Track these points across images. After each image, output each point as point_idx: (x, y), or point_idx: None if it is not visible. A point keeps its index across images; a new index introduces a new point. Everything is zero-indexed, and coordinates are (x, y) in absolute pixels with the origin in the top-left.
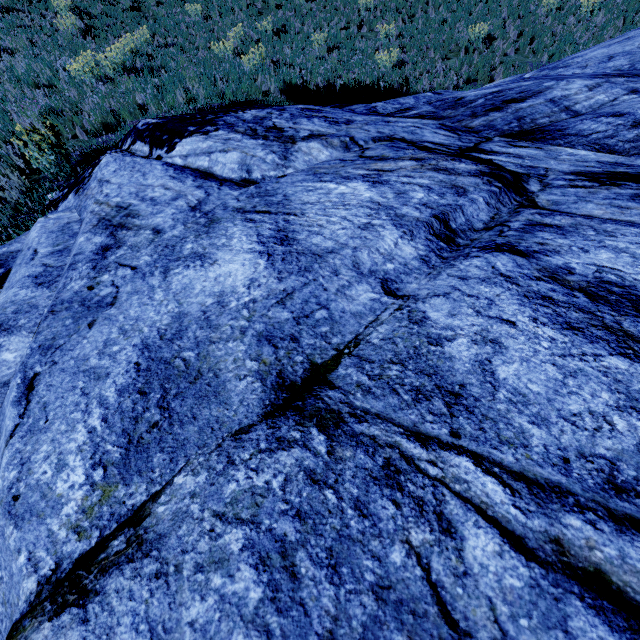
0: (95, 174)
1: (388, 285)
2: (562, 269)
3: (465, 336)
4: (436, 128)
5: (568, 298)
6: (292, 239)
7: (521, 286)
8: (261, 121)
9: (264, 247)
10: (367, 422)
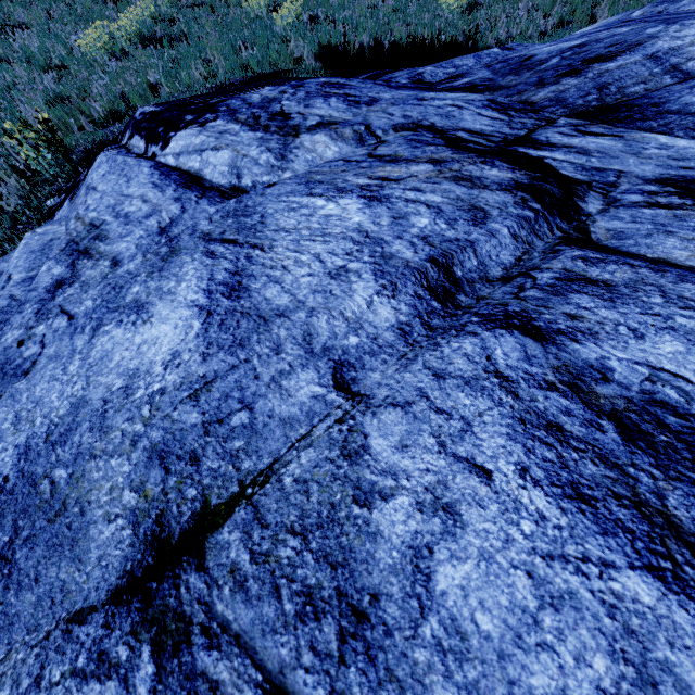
0: (87, 178)
1: (342, 372)
2: (593, 370)
3: (409, 492)
4: (482, 107)
5: (588, 431)
6: (244, 289)
7: (520, 399)
8: (268, 104)
9: (208, 300)
10: (219, 650)
